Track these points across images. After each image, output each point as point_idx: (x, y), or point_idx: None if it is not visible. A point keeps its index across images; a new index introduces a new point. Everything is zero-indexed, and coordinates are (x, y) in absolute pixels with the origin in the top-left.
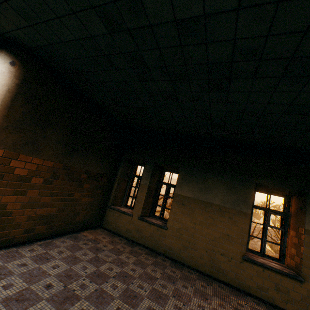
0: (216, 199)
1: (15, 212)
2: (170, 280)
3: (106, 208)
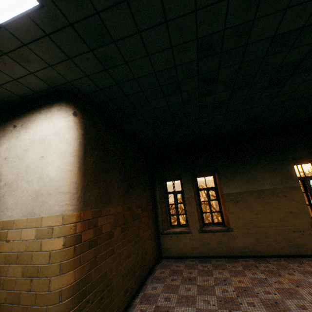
0: (265, 184)
1: (113, 277)
2: (275, 275)
3: (159, 236)
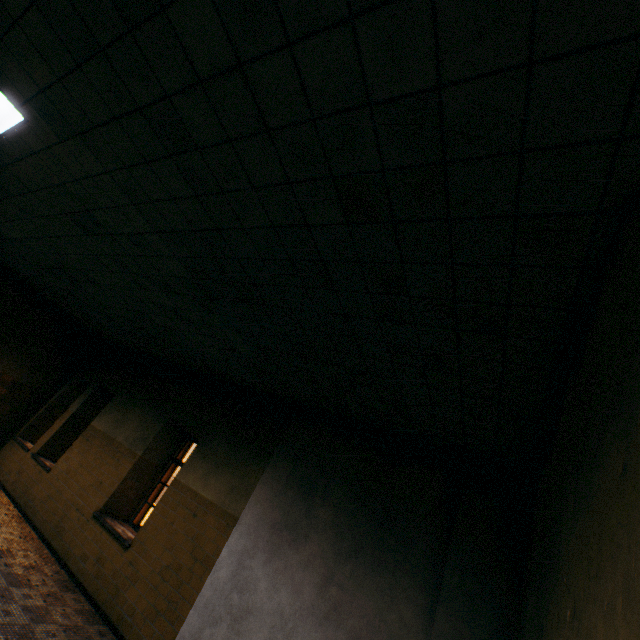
0: (123, 434)
1: None
2: None
3: (11, 439)
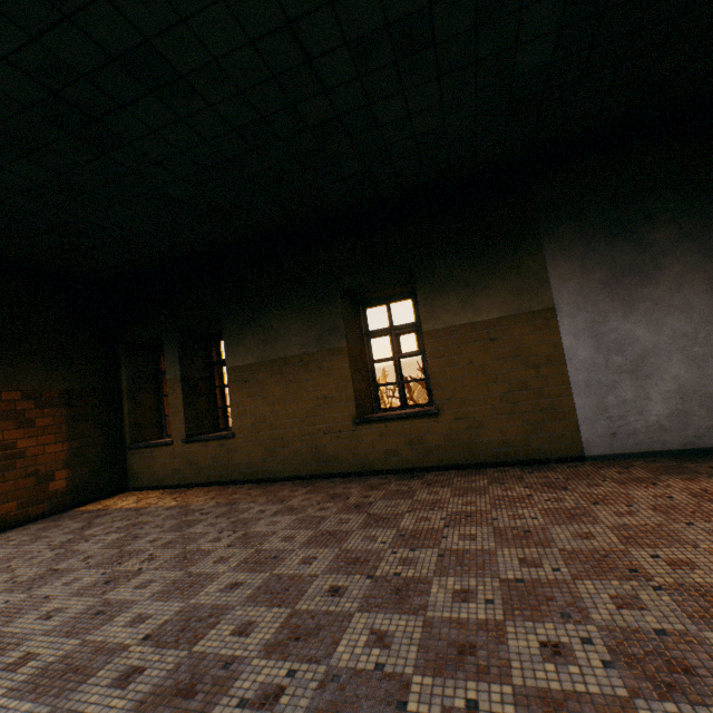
0: (292, 346)
1: None
2: (229, 504)
3: (126, 453)
